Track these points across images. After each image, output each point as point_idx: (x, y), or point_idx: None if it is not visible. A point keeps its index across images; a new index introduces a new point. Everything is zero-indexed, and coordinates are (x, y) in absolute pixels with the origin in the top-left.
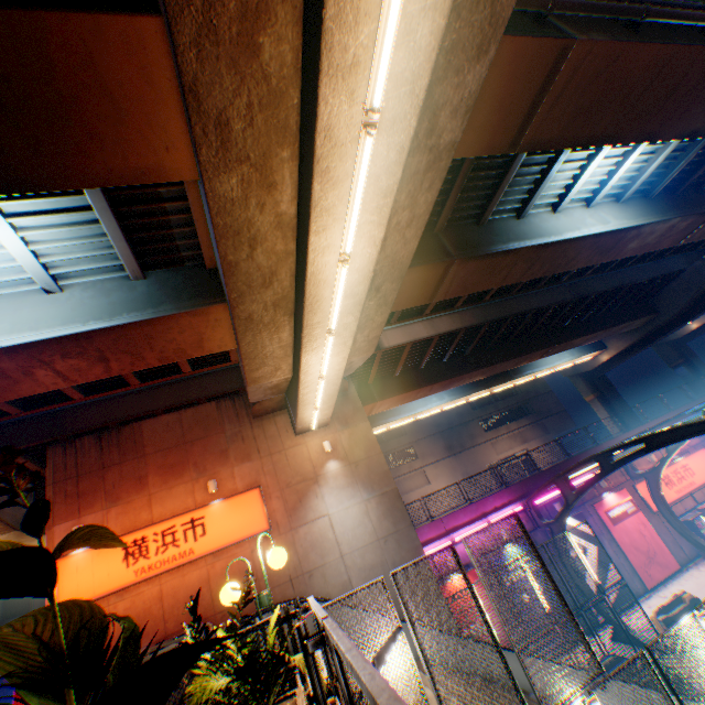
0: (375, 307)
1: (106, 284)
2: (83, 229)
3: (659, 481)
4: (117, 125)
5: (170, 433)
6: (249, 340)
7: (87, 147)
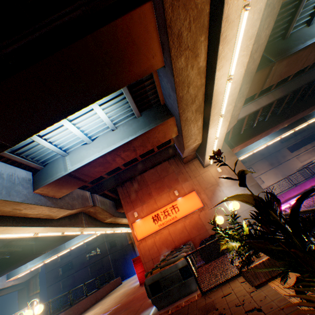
0: (237, 100)
1: (129, 122)
2: (119, 103)
3: None
4: (137, 55)
5: (154, 176)
6: (185, 129)
7: (128, 68)
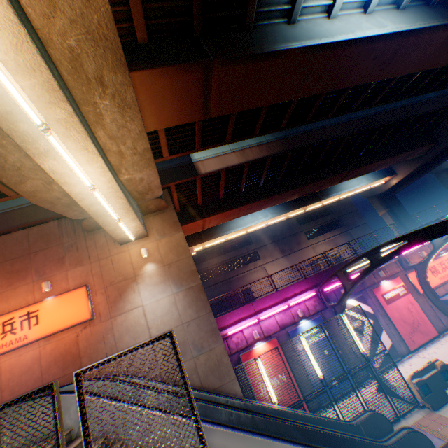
0: (117, 110)
1: None
2: None
3: (426, 272)
4: None
5: (18, 246)
6: None
7: None
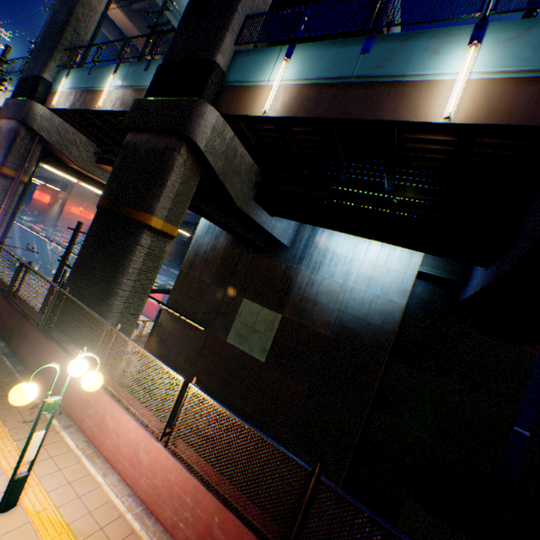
0: None
1: None
2: None
3: None
4: None
5: None
6: None
7: None
